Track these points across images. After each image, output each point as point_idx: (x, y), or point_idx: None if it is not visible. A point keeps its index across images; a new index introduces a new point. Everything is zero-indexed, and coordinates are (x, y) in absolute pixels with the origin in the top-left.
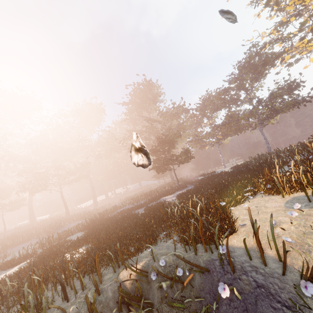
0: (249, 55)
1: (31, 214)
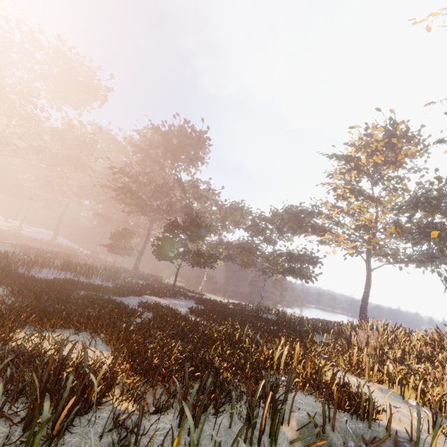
0: (305, 208)
1: None
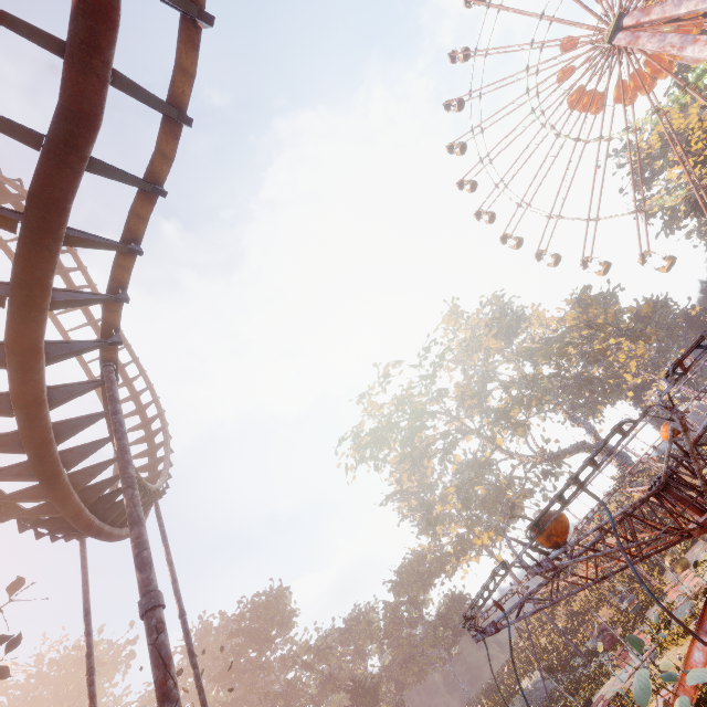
0: (411, 562)
1: None
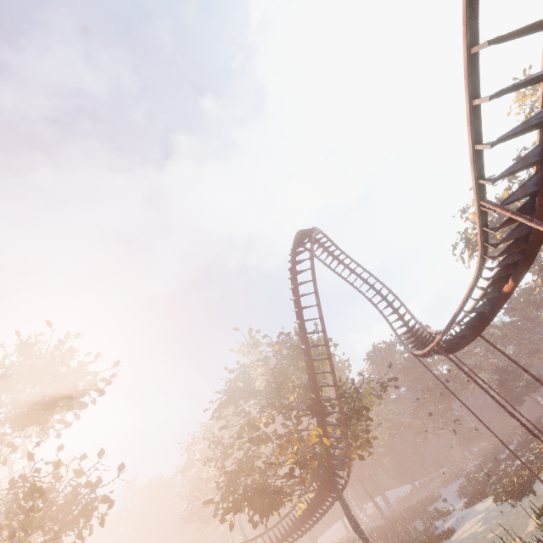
0: (520, 295)
1: (314, 538)
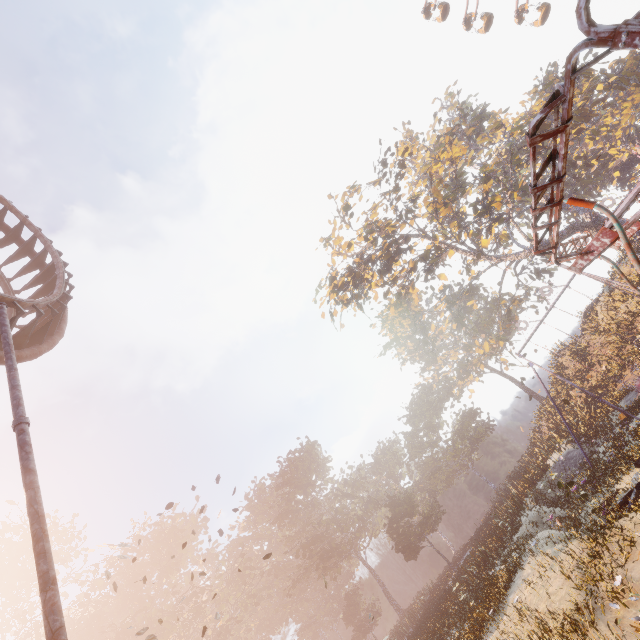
0: (419, 395)
1: None
